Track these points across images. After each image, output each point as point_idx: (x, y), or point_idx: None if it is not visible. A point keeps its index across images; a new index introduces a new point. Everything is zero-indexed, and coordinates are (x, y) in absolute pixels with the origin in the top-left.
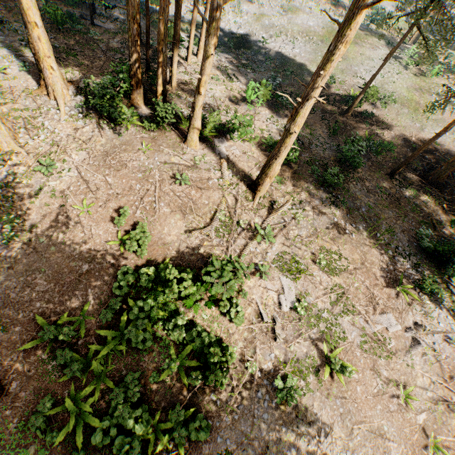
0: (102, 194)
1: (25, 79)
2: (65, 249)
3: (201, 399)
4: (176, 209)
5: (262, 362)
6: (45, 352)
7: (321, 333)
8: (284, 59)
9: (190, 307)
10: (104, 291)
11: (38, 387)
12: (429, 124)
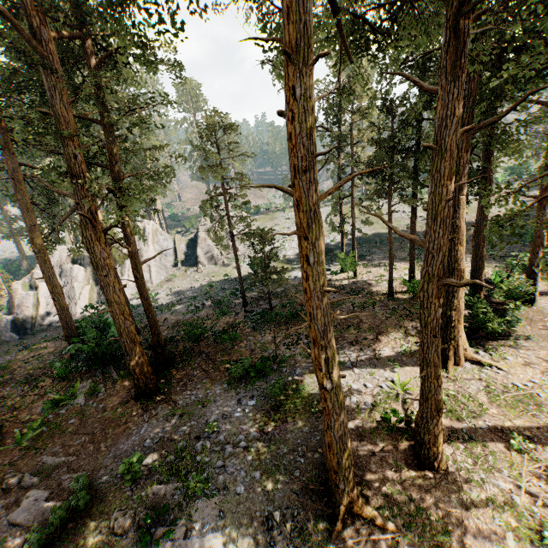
0: None
1: (414, 372)
2: None
3: None
4: None
5: None
6: None
7: None
8: (360, 239)
9: None
10: None
11: None
12: None
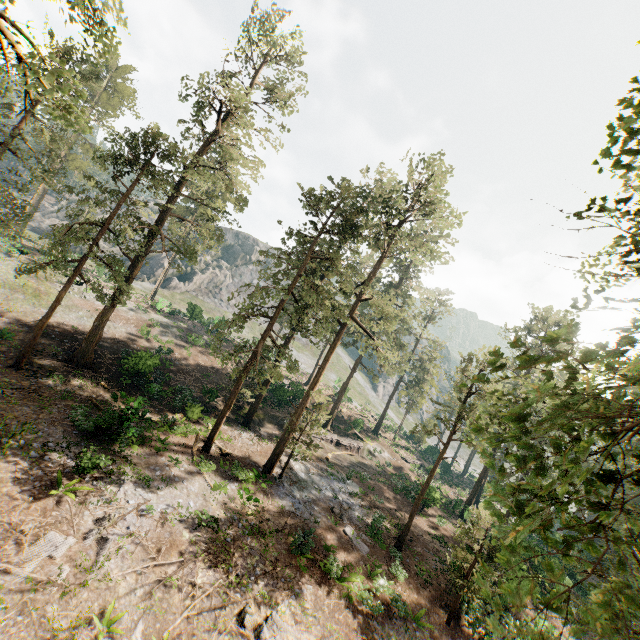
0: None
1: None
2: None
3: None
4: None
5: None
6: None
7: None
8: None
9: None
10: None
11: None
12: (61, 309)
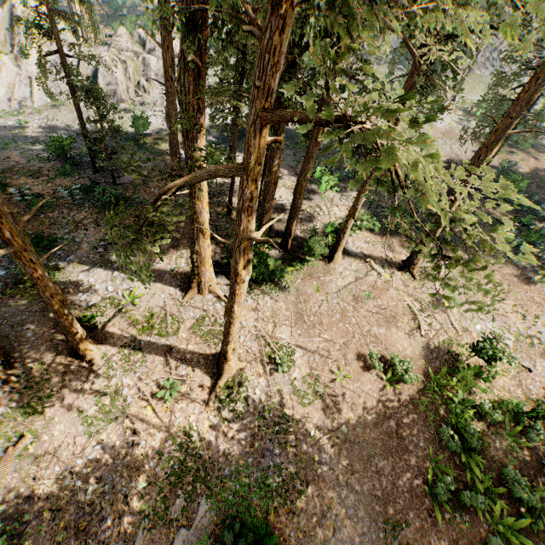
0: (335, 354)
1: (159, 290)
2: (366, 422)
3: (540, 448)
4: (386, 324)
5: (537, 393)
6: (448, 510)
7: (540, 346)
8: (286, 132)
9: (474, 392)
10: (422, 430)
11: (468, 540)
12: None
